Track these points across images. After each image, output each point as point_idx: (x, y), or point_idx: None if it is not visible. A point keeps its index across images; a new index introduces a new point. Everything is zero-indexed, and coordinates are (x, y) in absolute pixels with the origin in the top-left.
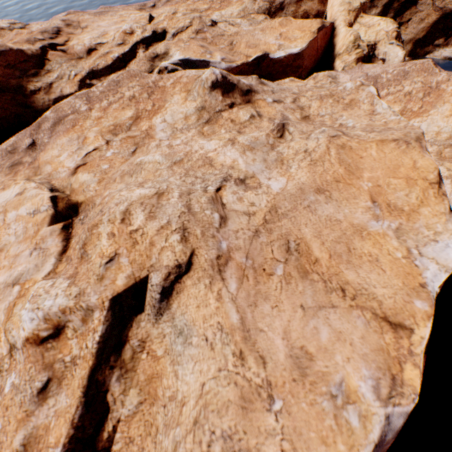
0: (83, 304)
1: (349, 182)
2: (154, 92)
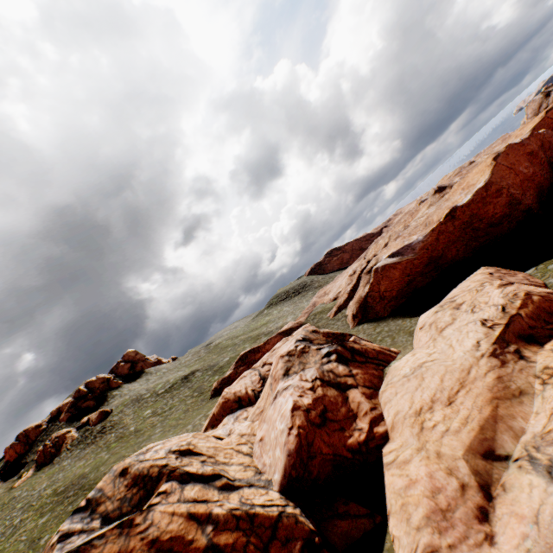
0: (360, 264)
1: (456, 190)
2: (413, 213)
